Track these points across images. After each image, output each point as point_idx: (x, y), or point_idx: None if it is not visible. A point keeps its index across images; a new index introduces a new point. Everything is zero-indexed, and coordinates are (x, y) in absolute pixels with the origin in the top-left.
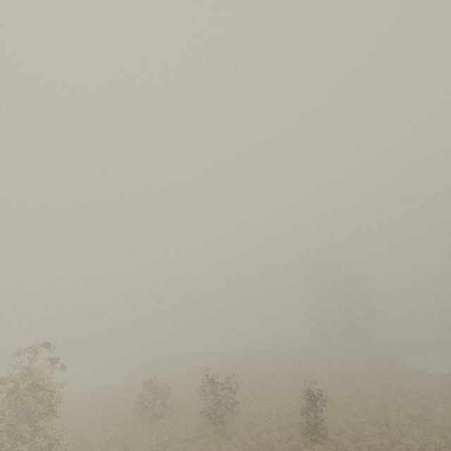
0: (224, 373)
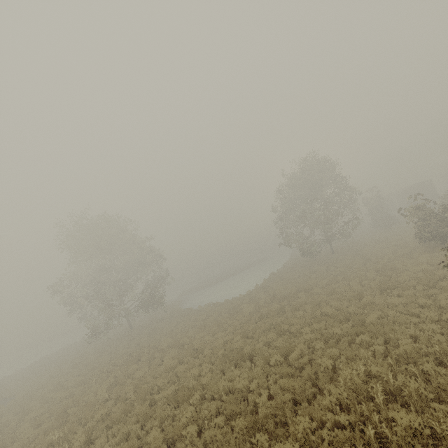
0: None
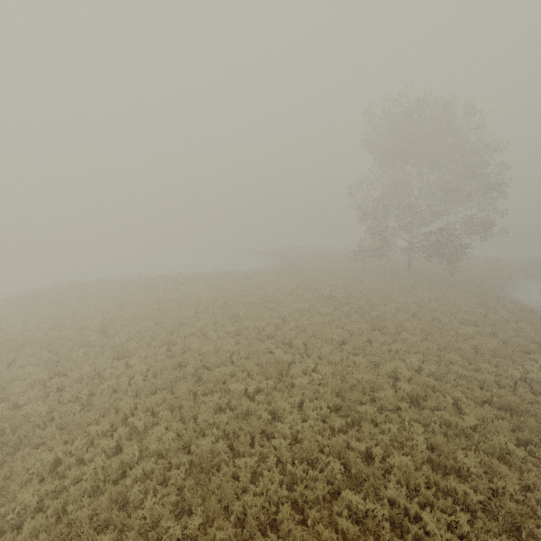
0: (150, 349)
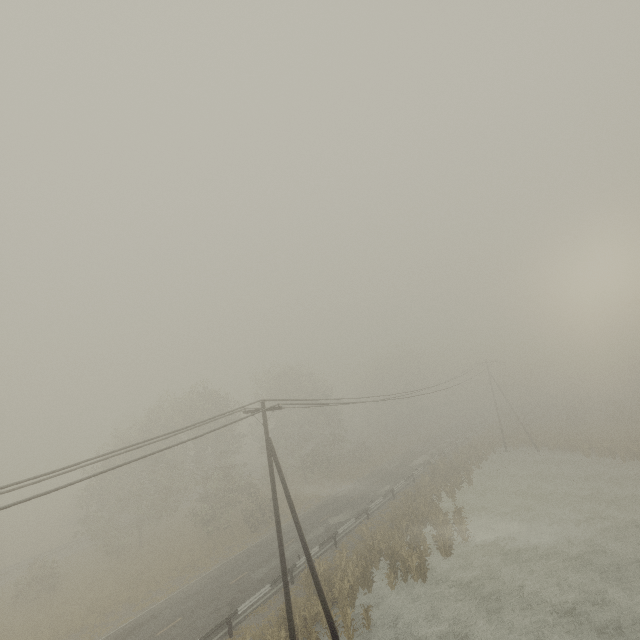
0: None
